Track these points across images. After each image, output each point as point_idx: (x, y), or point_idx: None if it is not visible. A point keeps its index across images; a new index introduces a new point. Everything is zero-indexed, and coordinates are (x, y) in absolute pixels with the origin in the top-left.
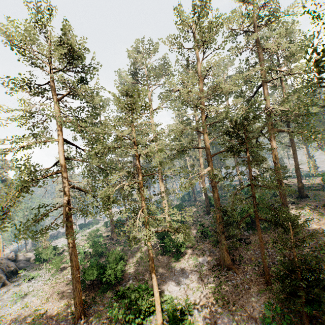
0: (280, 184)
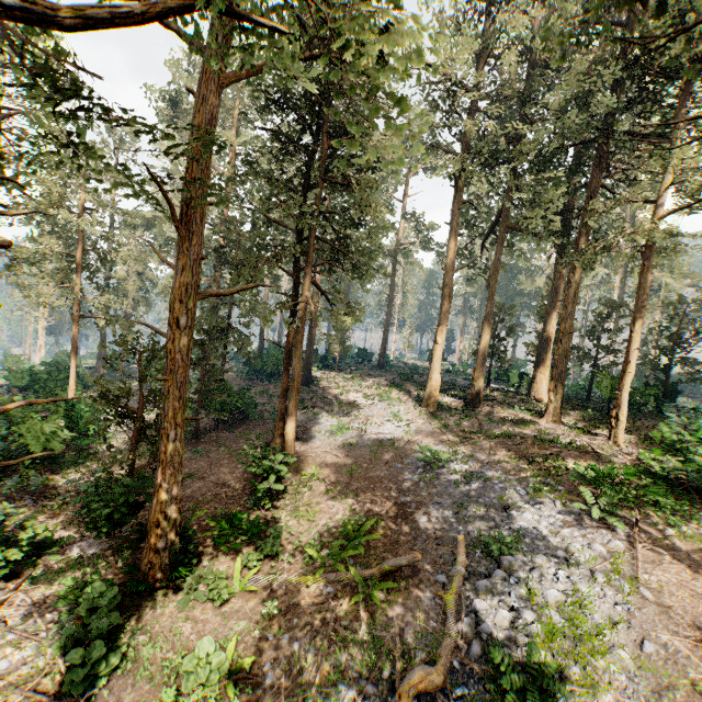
0: (311, 327)
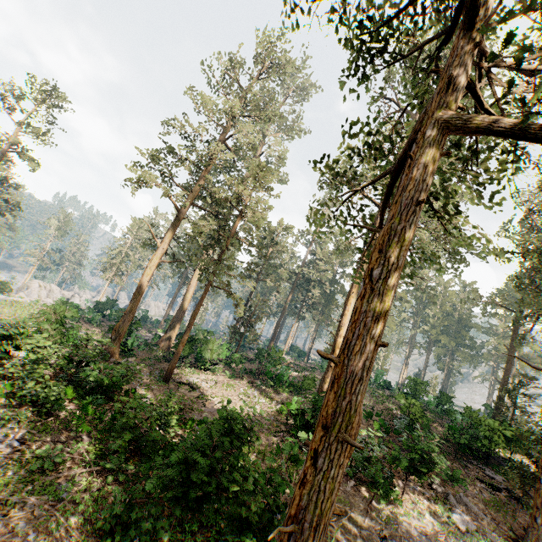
0: None
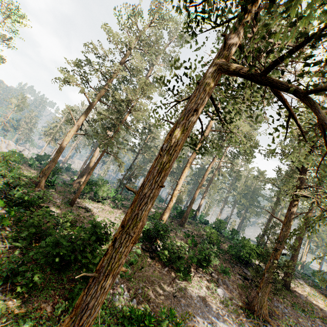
0: (300, 242)
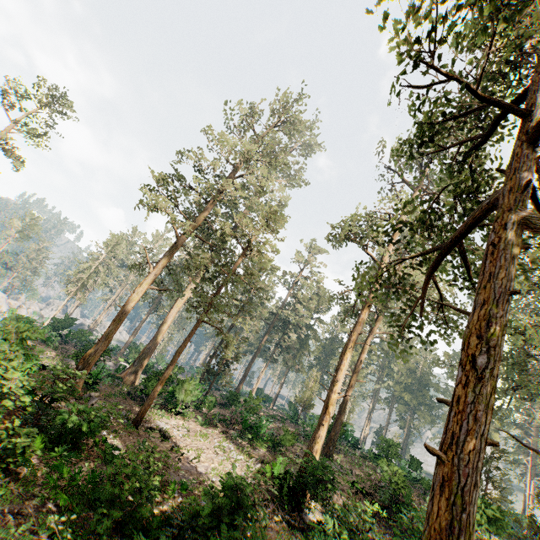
0: None
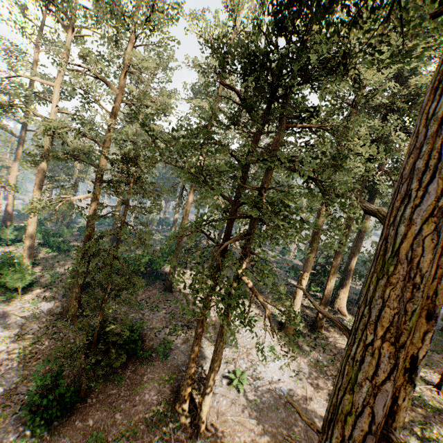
0: (179, 242)
